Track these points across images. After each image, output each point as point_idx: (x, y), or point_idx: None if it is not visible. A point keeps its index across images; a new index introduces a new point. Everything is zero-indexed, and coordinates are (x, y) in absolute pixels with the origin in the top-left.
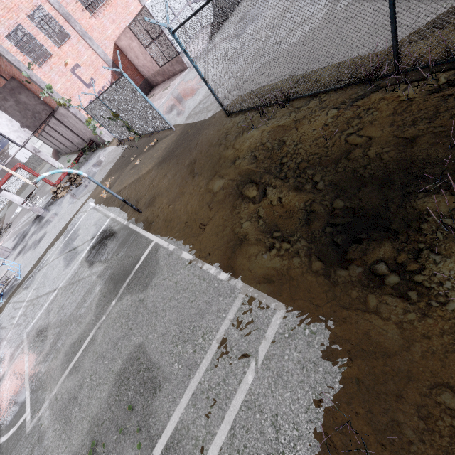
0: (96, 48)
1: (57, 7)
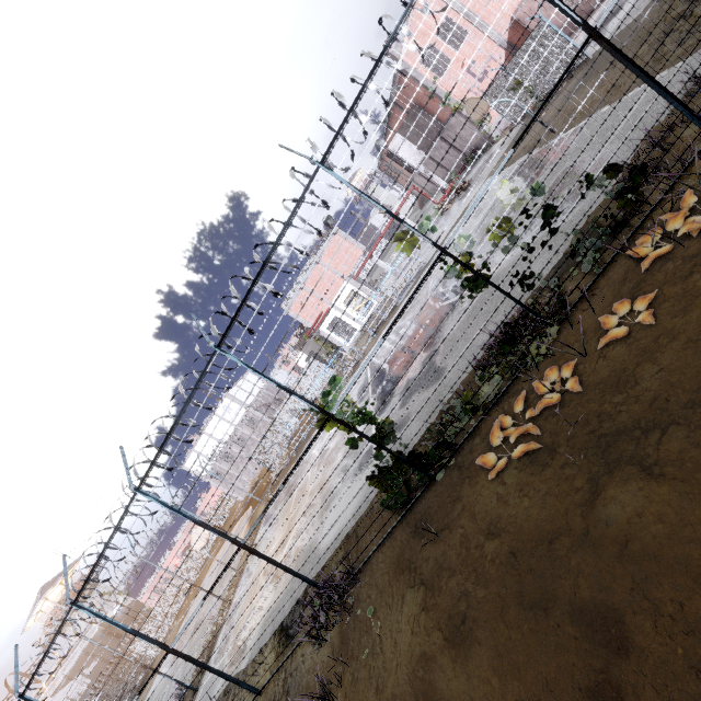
0: (491, 34)
1: (460, 10)
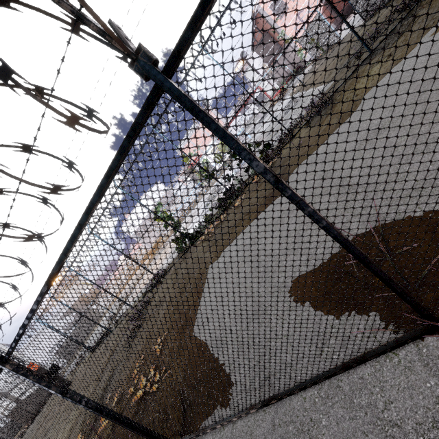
0: None
1: None
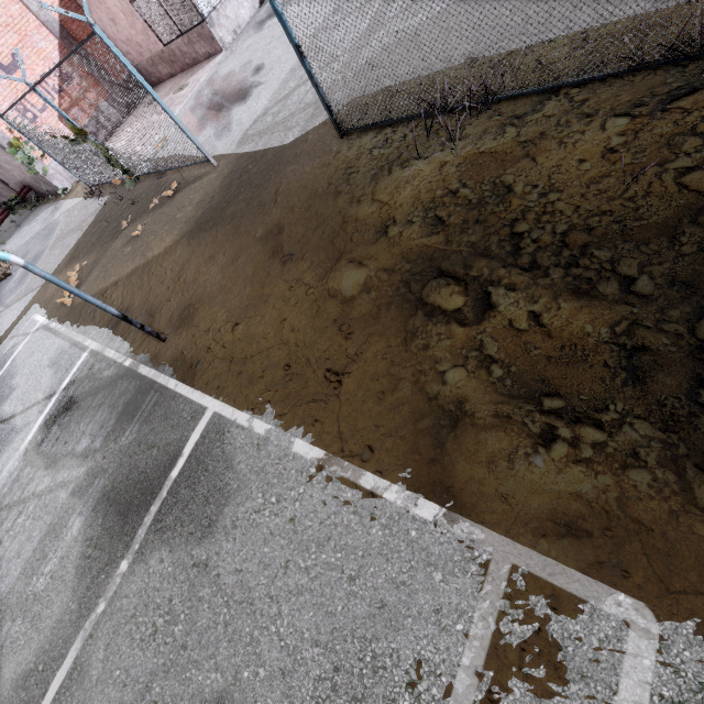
0: None
1: None
